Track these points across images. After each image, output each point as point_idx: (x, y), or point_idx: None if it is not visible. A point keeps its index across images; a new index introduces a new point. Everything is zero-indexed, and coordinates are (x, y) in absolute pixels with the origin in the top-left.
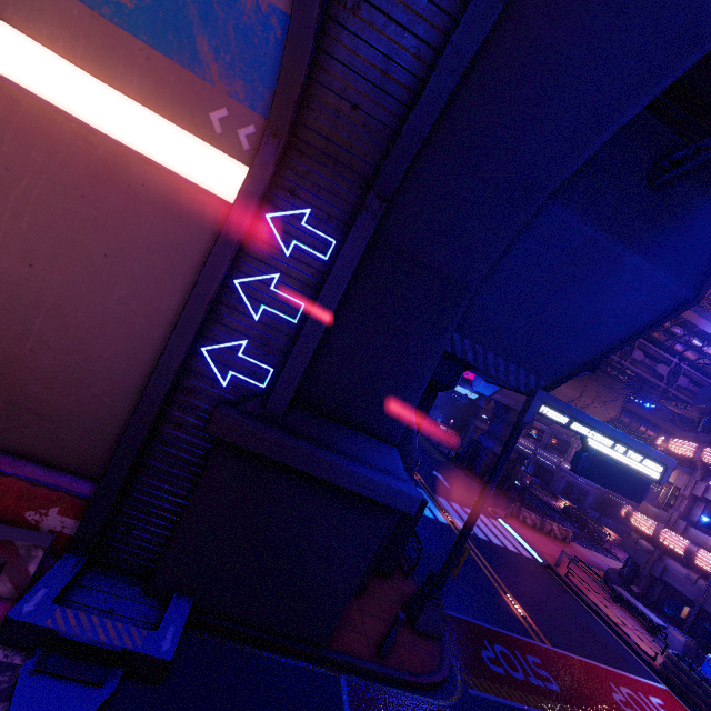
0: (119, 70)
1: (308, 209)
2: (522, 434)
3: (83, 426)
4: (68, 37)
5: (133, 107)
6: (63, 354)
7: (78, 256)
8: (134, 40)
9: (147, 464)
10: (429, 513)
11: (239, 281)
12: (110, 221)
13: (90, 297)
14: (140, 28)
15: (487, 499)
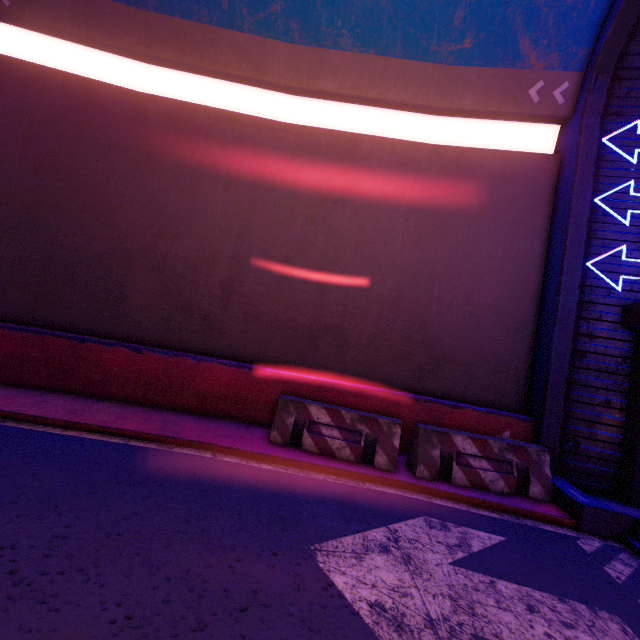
0: (457, 95)
1: (638, 120)
2: None
3: (488, 364)
4: (424, 90)
5: (453, 123)
6: (459, 309)
7: (450, 232)
8: (469, 69)
9: (572, 379)
10: None
11: (598, 199)
12: (465, 201)
13: (466, 259)
14: (474, 58)
15: None
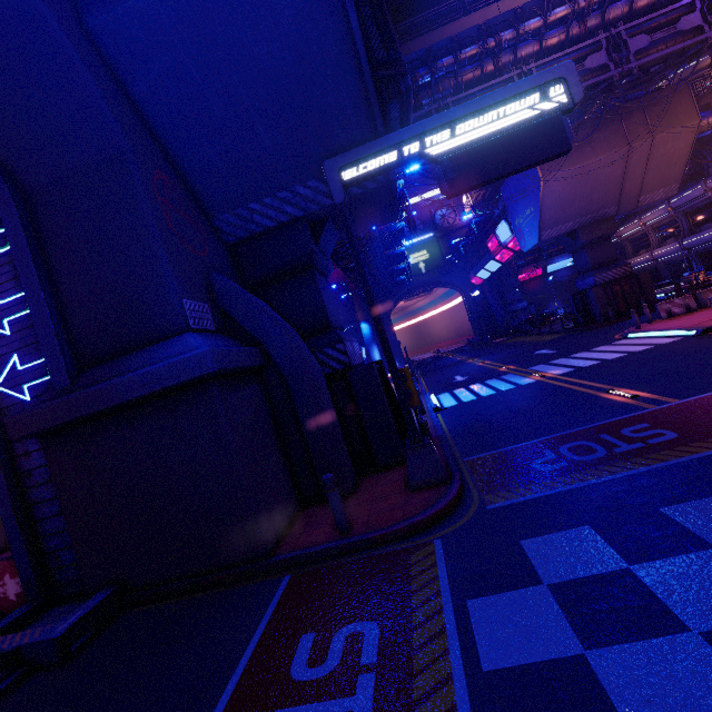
0: None
1: None
2: (656, 245)
3: None
4: None
5: None
6: None
7: None
8: None
9: (32, 500)
10: (508, 387)
11: None
12: None
13: None
14: None
15: (375, 306)
